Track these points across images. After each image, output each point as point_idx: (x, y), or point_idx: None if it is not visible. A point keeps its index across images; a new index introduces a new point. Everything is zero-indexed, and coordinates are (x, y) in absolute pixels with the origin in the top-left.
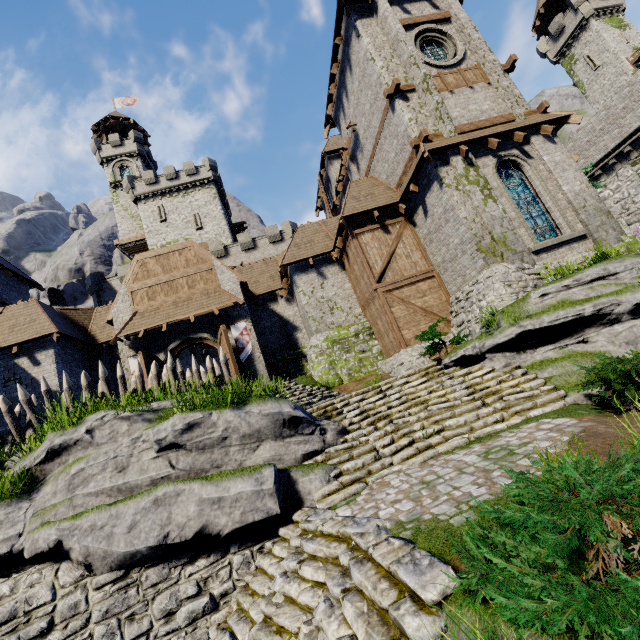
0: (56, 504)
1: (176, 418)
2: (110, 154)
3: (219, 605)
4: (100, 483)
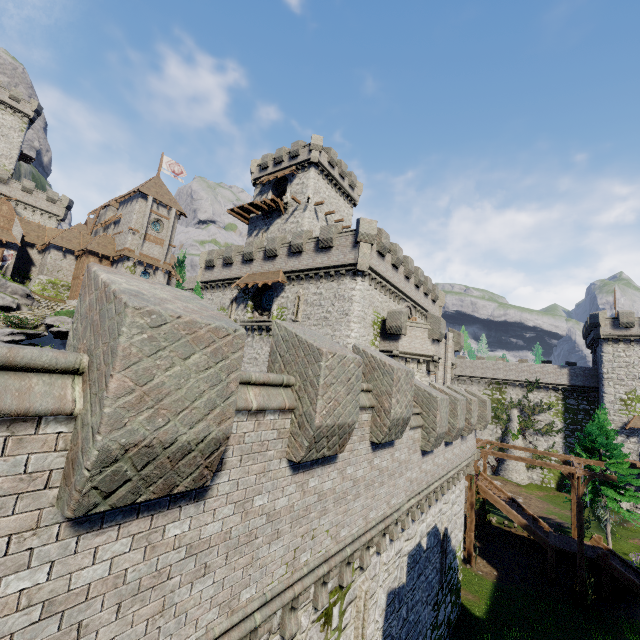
0: None
1: None
2: None
3: None
4: None
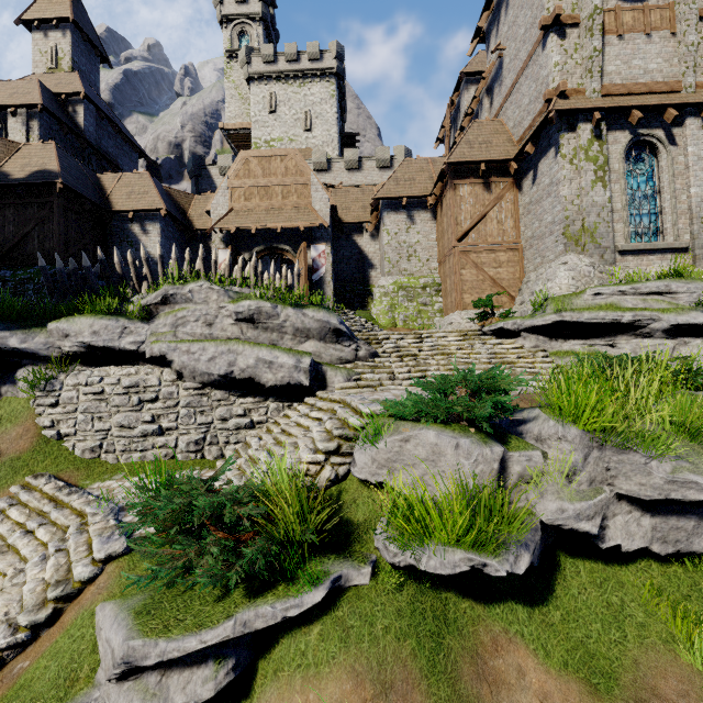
0: (165, 332)
1: (252, 301)
2: (231, 12)
3: (255, 427)
4: (194, 328)
